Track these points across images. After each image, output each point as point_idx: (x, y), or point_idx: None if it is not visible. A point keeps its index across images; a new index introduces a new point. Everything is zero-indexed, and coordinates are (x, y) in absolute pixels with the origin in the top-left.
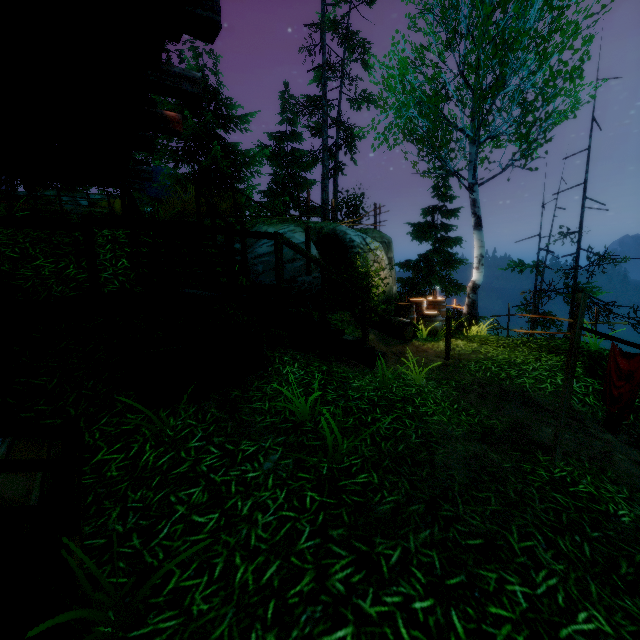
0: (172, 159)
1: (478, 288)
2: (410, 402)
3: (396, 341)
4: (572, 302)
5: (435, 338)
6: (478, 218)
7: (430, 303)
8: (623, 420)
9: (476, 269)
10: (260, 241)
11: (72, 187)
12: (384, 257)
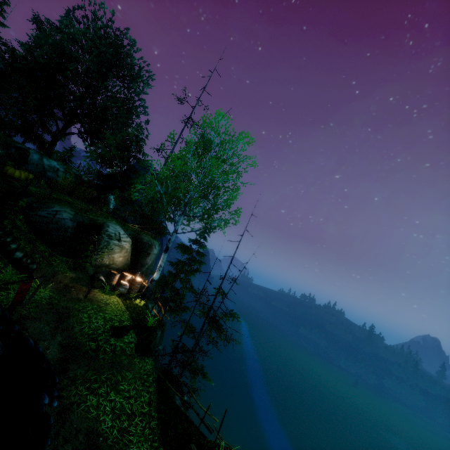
0: (101, 163)
1: (154, 281)
2: (4, 289)
3: (87, 284)
4: (207, 314)
5: (110, 293)
6: (167, 247)
7: (132, 279)
8: (80, 339)
9: (156, 271)
10: (46, 209)
11: (50, 153)
12: (128, 247)
